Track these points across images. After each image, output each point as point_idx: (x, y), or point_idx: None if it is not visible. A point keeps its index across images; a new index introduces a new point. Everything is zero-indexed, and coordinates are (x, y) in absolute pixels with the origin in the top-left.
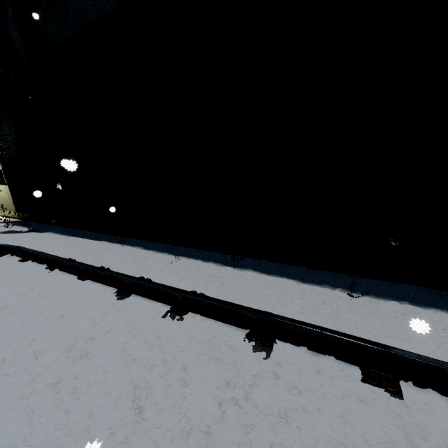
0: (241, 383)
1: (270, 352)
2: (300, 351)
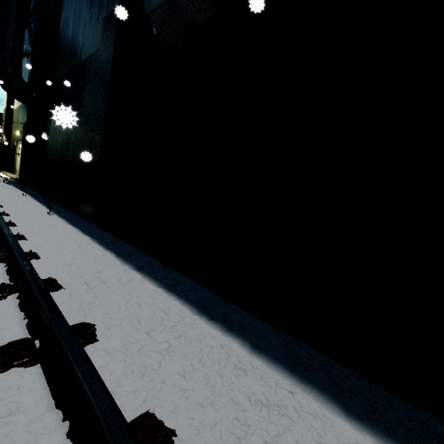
0: None
1: None
2: None
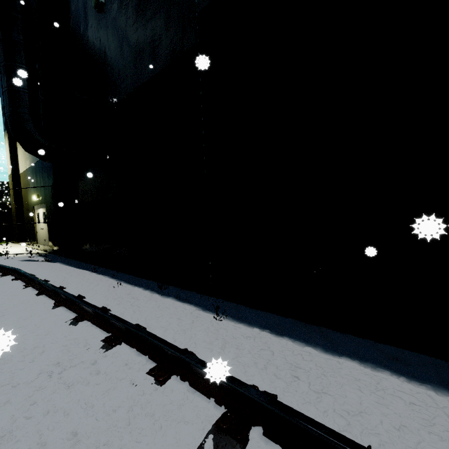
0: (68, 365)
1: (109, 349)
2: (130, 351)
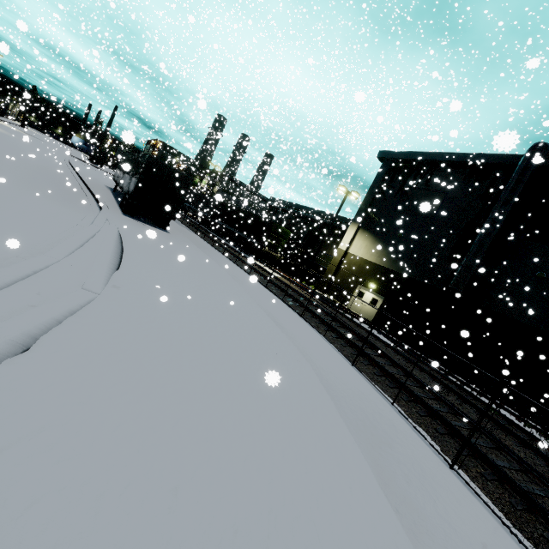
0: None
1: None
2: None
